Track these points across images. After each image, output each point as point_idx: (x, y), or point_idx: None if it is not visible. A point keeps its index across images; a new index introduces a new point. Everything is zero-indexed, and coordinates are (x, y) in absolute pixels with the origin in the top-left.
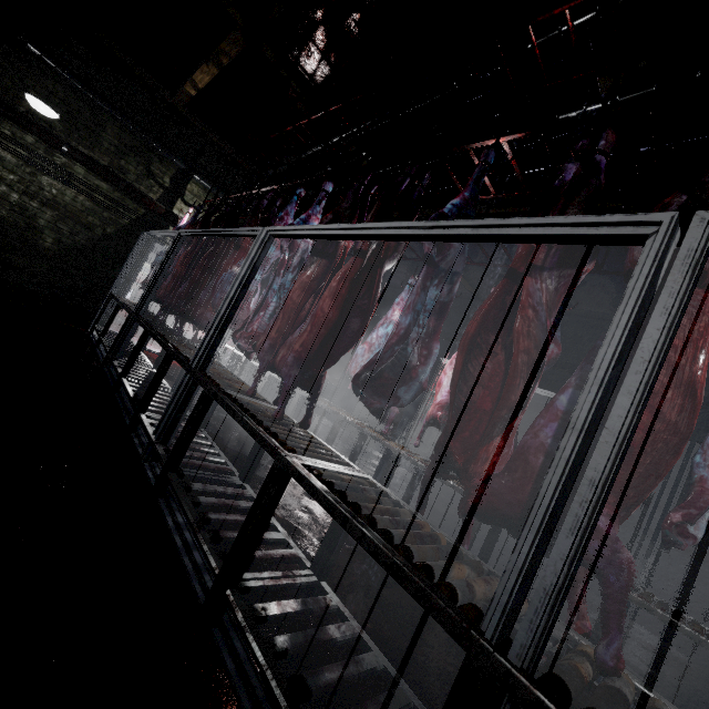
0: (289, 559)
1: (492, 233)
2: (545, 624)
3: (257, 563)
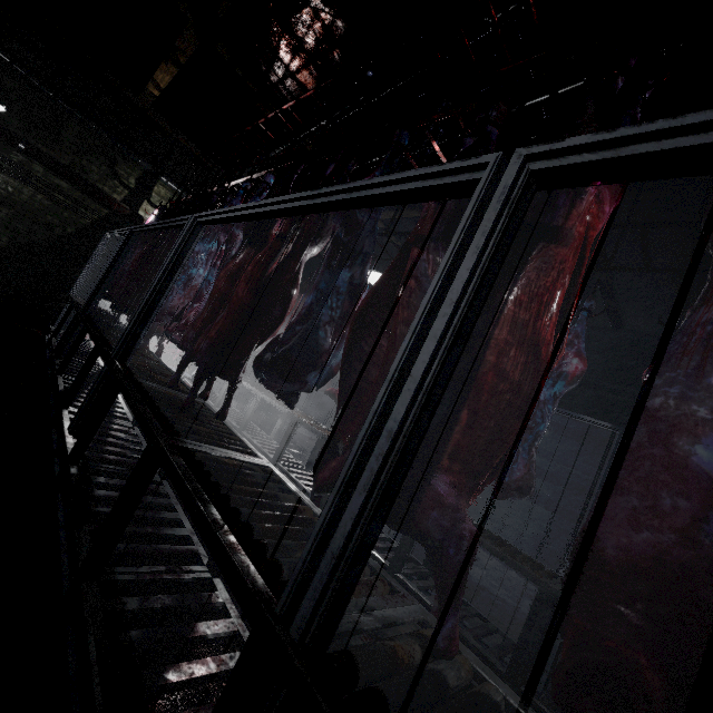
0: (184, 555)
1: (361, 195)
2: (332, 592)
3: (141, 557)
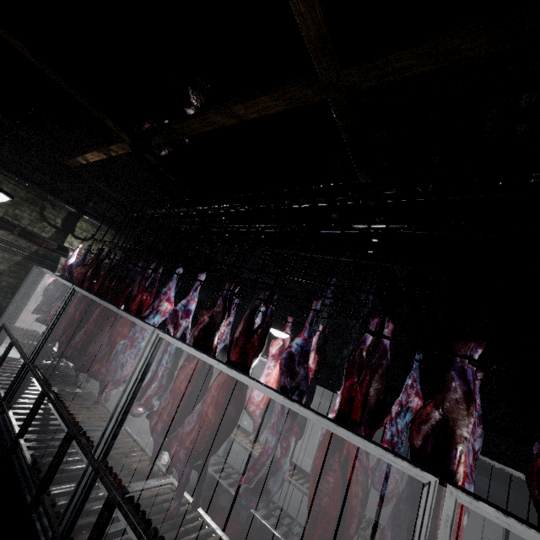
0: None
1: (330, 430)
2: None
3: None
